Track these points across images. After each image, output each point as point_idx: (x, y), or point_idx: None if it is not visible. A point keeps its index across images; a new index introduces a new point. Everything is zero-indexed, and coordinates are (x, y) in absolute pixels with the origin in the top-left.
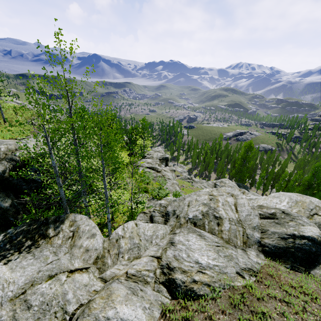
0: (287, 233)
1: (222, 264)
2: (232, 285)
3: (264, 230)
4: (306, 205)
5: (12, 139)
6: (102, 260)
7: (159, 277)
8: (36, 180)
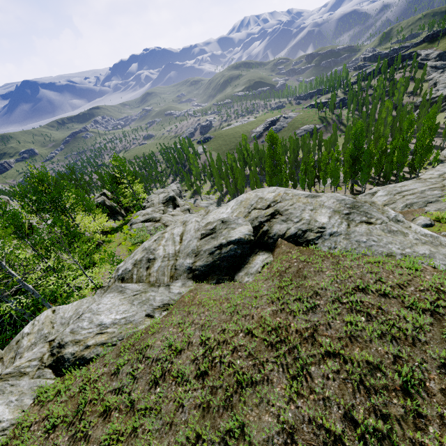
0: (216, 246)
1: (132, 313)
2: (135, 331)
3: (198, 252)
4: (248, 203)
5: None
6: None
7: (47, 361)
8: None
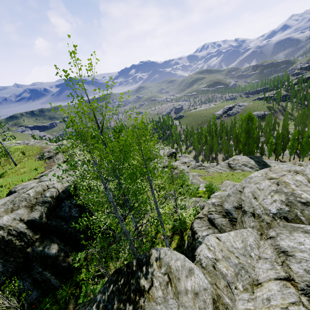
0: None
1: None
2: None
3: None
4: None
5: (31, 180)
6: (221, 302)
7: None
8: (73, 216)
